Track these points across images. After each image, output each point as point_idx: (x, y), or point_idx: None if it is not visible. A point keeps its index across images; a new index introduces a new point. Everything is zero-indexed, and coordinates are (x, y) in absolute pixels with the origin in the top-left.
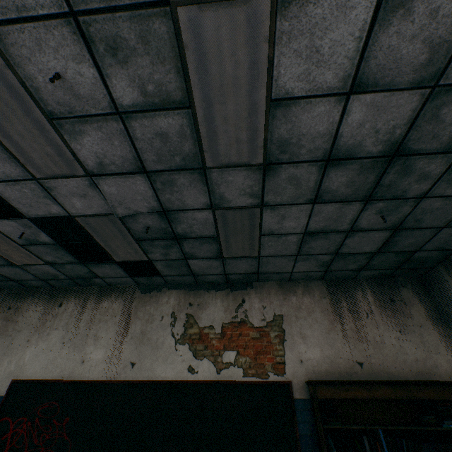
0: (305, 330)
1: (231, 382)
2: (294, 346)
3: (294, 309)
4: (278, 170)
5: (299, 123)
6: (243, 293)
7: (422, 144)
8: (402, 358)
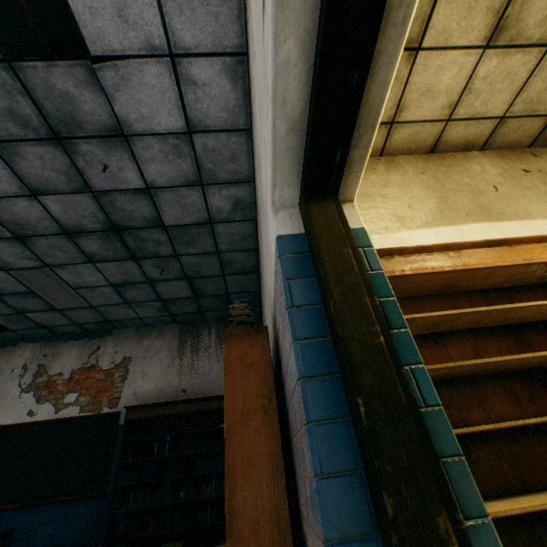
0: (147, 368)
1: (65, 419)
2: (134, 382)
3: (144, 351)
4: (34, 241)
5: (16, 212)
6: (100, 340)
7: (129, 223)
8: (220, 382)
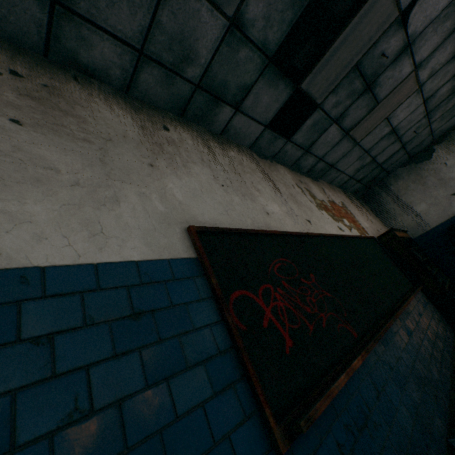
0: (355, 212)
1: (361, 237)
2: (359, 220)
3: (343, 200)
4: (454, 61)
5: None
6: (319, 184)
7: None
8: (382, 229)
